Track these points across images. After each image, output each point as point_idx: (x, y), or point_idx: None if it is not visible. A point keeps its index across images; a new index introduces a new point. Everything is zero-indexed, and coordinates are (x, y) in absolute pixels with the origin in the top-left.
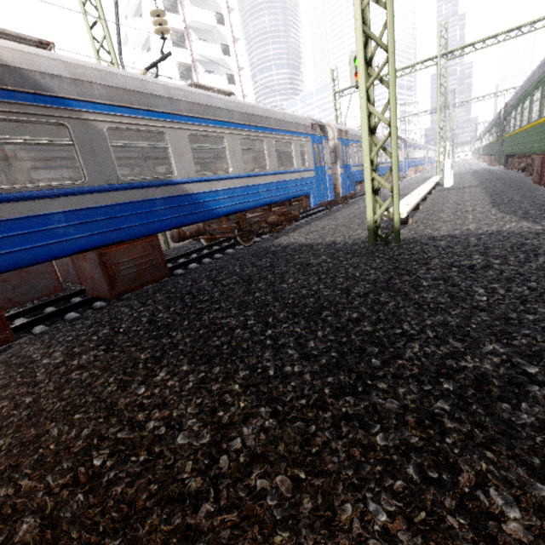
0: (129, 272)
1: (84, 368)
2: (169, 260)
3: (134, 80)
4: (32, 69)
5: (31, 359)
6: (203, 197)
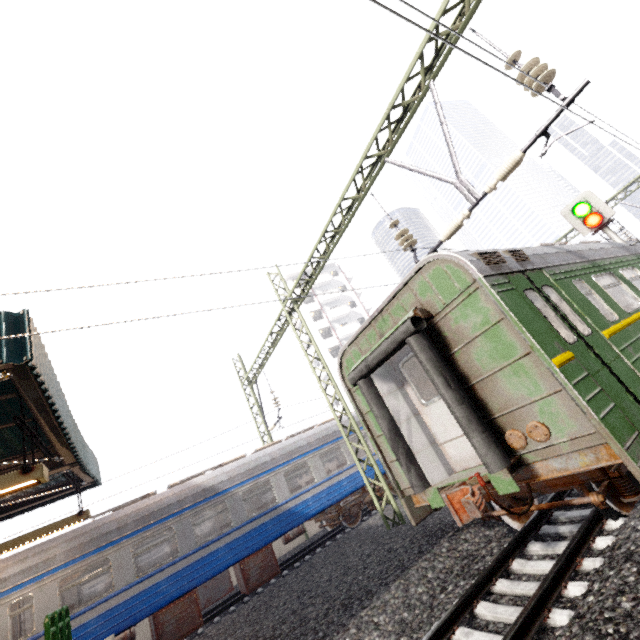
0: (255, 574)
1: (219, 634)
2: (299, 552)
3: (254, 461)
4: (215, 484)
5: (206, 633)
6: (296, 508)
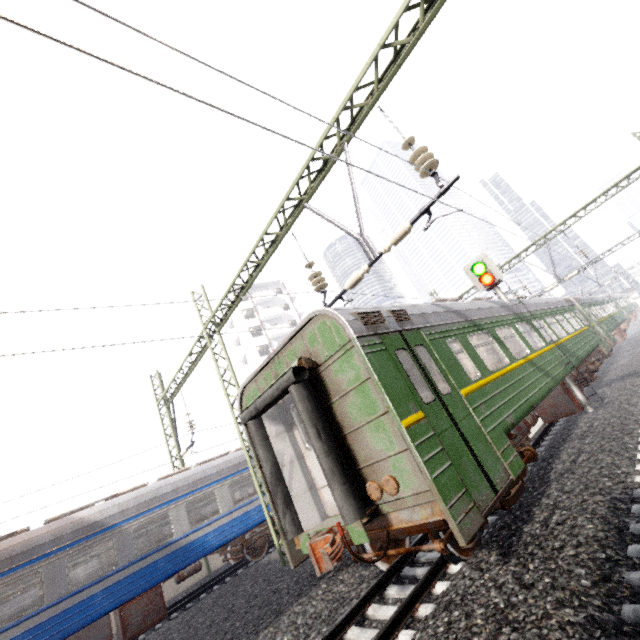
0: (137, 620)
1: None
2: (196, 590)
3: (153, 491)
4: (102, 518)
5: None
6: (195, 543)
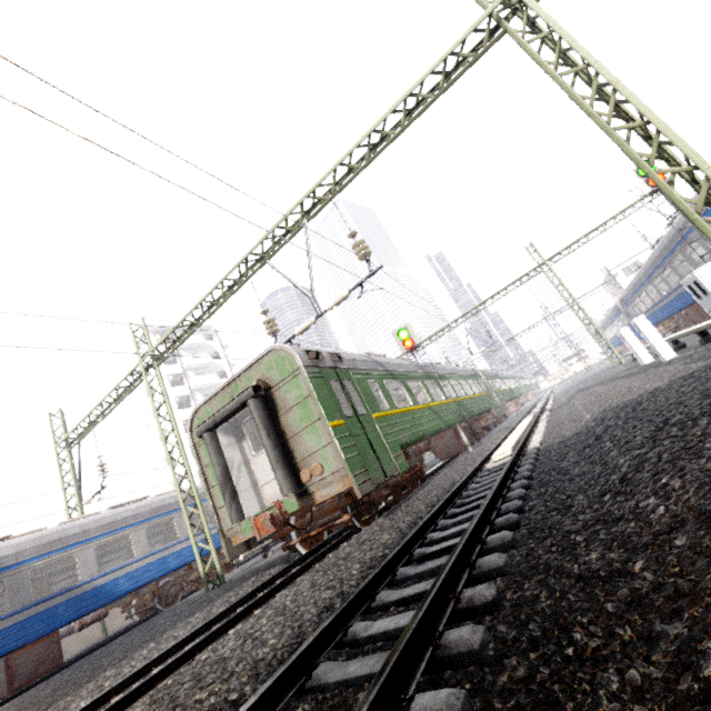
0: (27, 669)
1: None
2: (92, 648)
3: (58, 533)
4: None
5: None
6: (103, 588)
